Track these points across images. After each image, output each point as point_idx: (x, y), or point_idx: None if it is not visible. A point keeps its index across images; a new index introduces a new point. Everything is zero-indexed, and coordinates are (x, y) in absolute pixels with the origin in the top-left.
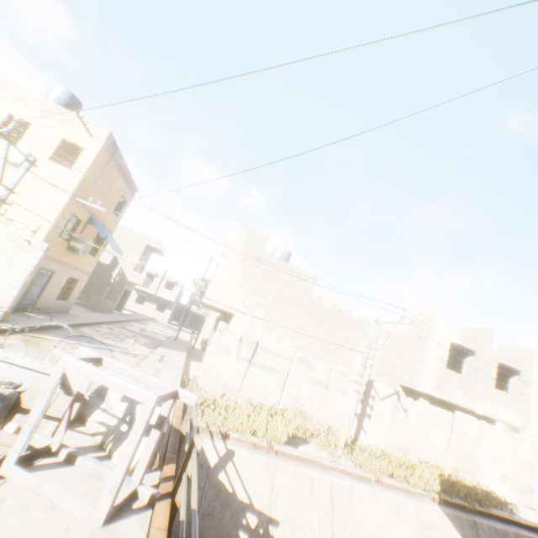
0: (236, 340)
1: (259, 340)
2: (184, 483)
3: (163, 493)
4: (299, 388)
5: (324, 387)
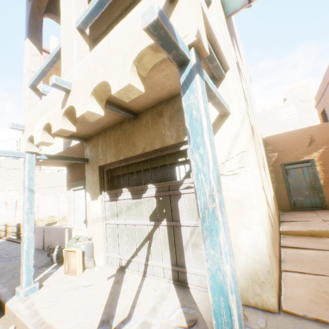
0: (4, 204)
1: (18, 199)
2: (9, 231)
3: (3, 237)
4: (47, 209)
5: (58, 204)
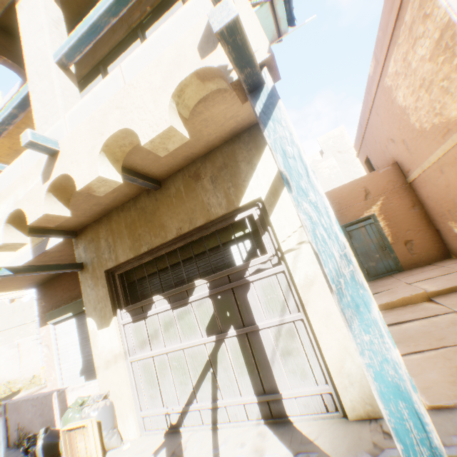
0: None
1: None
2: None
3: None
4: None
5: (19, 357)
